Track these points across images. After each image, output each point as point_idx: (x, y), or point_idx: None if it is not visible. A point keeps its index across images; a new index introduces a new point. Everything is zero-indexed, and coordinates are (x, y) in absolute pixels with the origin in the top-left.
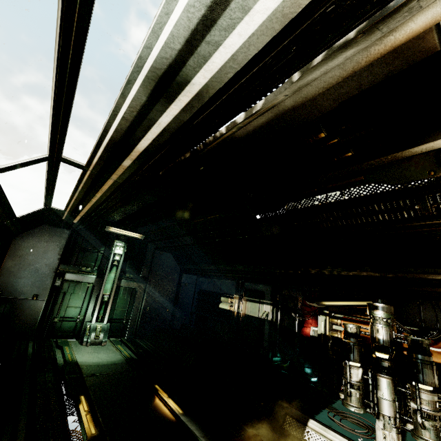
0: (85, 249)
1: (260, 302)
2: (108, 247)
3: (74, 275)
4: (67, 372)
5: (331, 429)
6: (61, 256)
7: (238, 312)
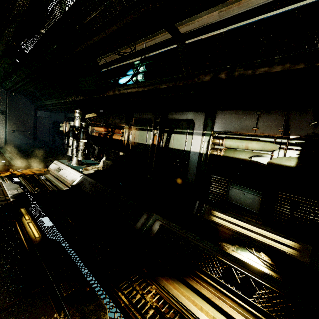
0: None
1: None
2: None
3: None
4: None
5: (59, 162)
6: None
7: (65, 130)
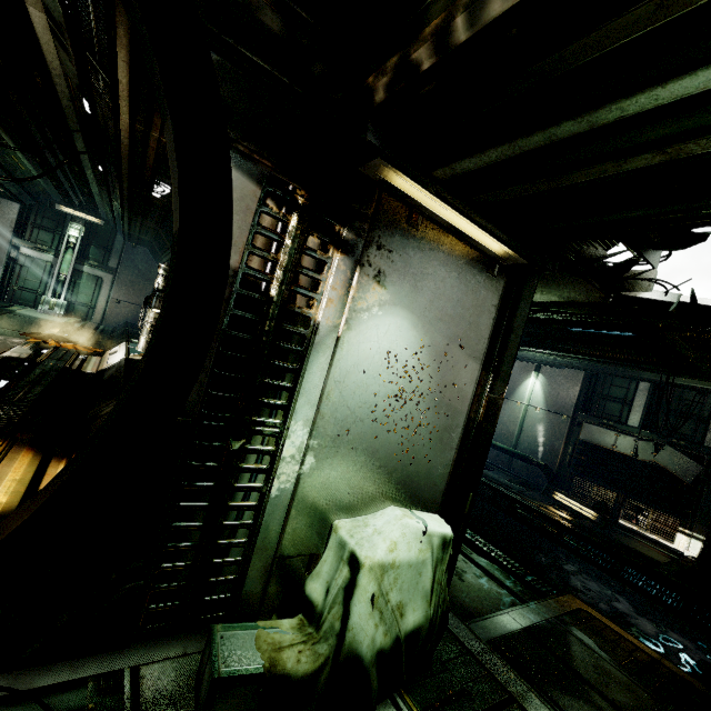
0: (39, 227)
1: None
2: (66, 228)
3: (30, 251)
4: None
5: (127, 344)
6: (14, 230)
7: None
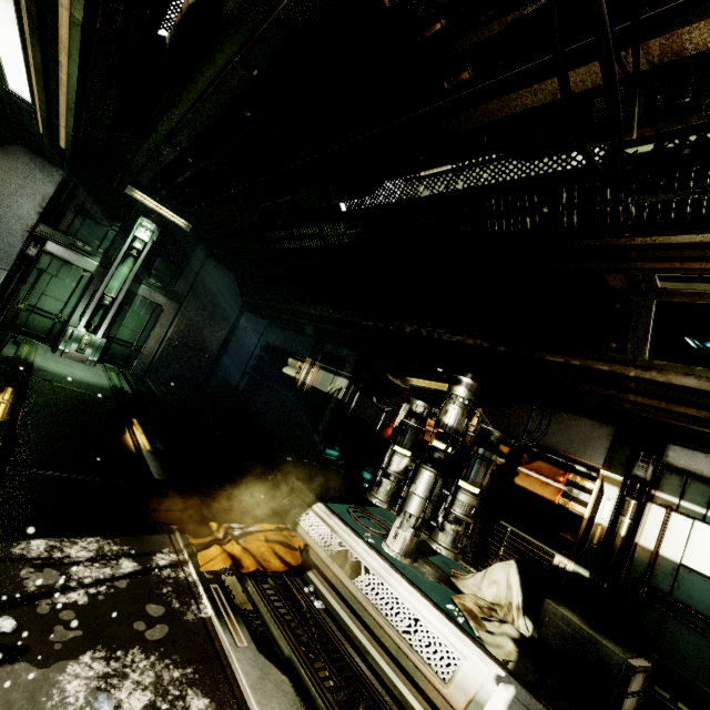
0: (87, 214)
1: (336, 373)
2: (128, 224)
3: (62, 250)
4: (8, 364)
5: (338, 517)
6: (44, 210)
7: (303, 382)
